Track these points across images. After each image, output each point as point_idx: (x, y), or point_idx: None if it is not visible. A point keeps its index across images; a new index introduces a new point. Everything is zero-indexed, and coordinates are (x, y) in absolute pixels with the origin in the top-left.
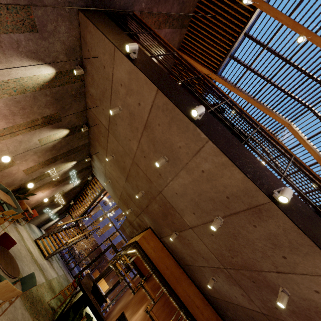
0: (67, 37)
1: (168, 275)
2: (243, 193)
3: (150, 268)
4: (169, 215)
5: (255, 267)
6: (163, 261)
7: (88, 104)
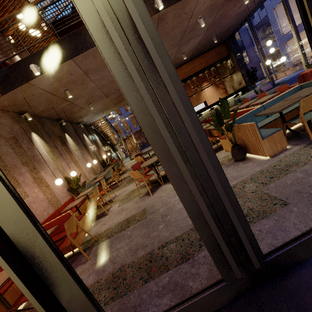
0: (7, 119)
1: None
2: None
3: None
4: None
5: (185, 29)
6: None
7: (45, 116)
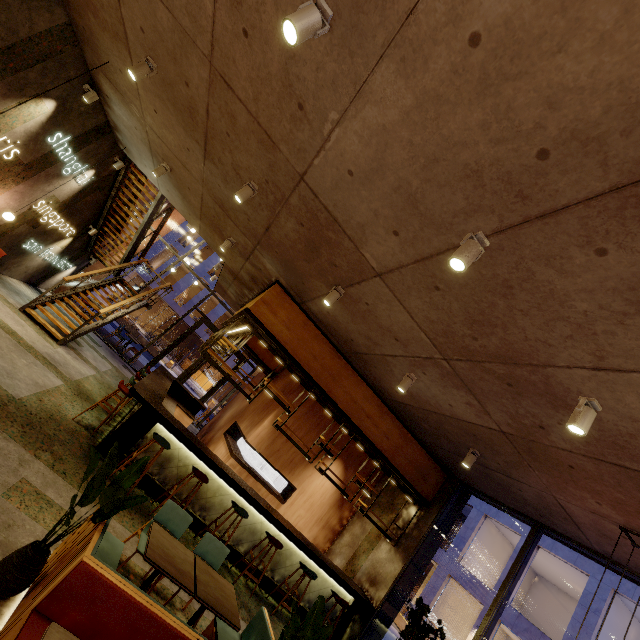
0: None
1: (317, 370)
2: (632, 118)
3: (281, 359)
4: (323, 248)
5: (532, 358)
6: (308, 347)
7: None
